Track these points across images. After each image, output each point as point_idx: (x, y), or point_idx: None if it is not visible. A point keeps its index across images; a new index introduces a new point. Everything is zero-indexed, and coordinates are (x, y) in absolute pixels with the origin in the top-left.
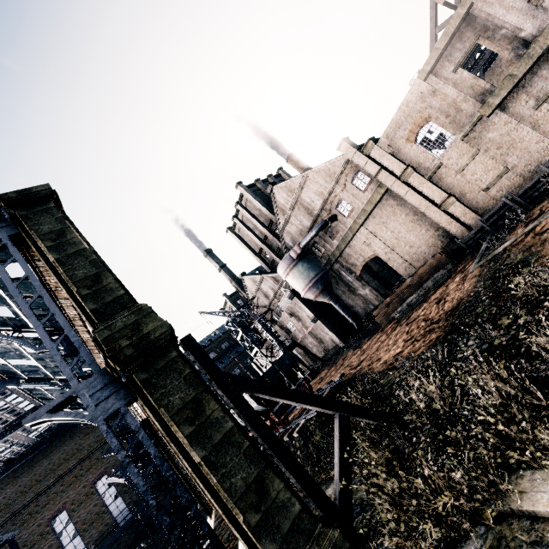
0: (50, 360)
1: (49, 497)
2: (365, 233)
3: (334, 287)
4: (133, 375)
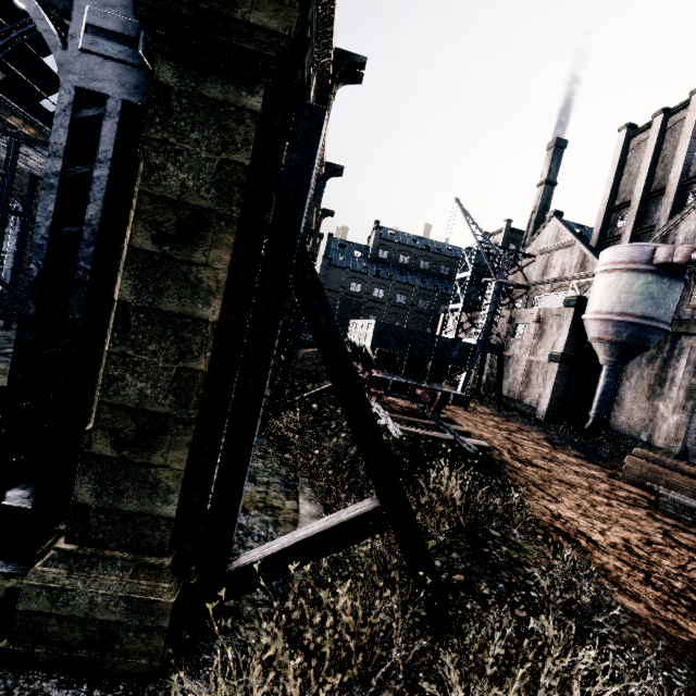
0: None
1: None
2: None
3: (637, 359)
4: (158, 56)
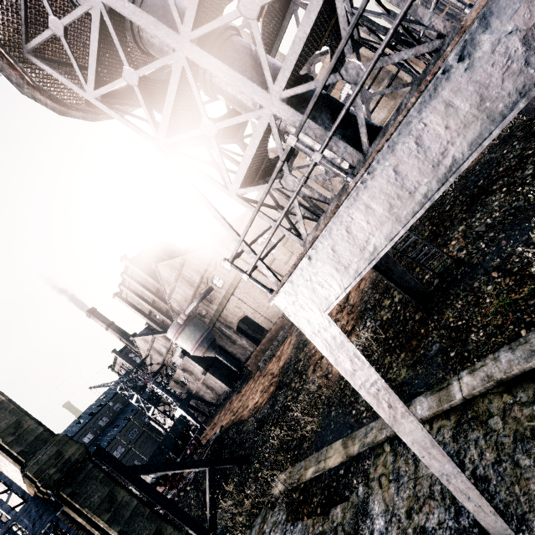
0: None
1: None
2: (236, 300)
3: (218, 340)
4: (61, 492)
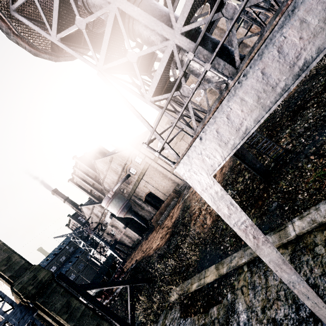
0: None
1: None
2: (144, 182)
3: (133, 207)
4: (36, 301)
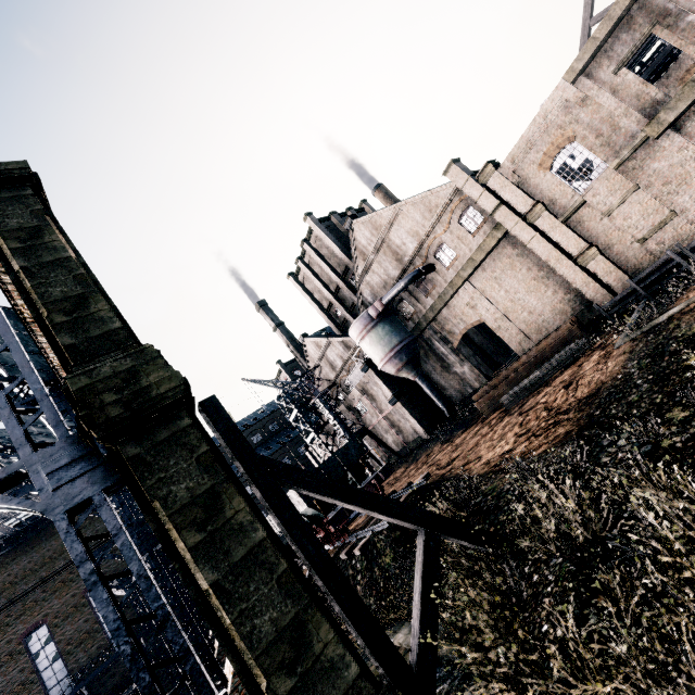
0: (32, 425)
1: (25, 606)
2: (471, 291)
3: (422, 361)
4: (118, 447)
